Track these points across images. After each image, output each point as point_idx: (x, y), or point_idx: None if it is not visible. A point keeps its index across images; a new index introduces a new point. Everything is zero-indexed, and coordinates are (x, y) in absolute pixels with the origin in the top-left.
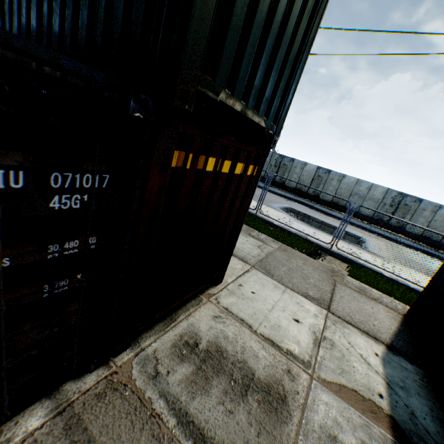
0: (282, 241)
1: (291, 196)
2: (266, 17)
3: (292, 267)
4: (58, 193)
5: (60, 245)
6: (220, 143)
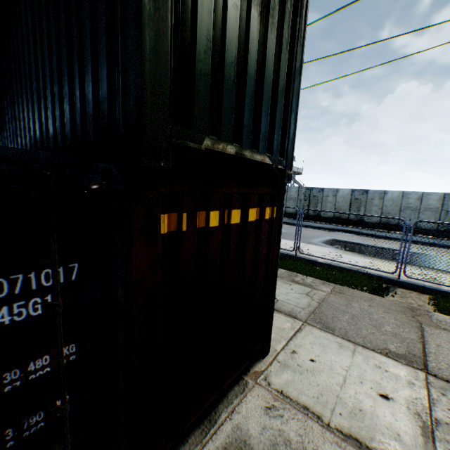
0: (334, 281)
1: (331, 227)
2: (238, 56)
3: (355, 313)
4: (6, 303)
5: (22, 368)
6: (219, 193)
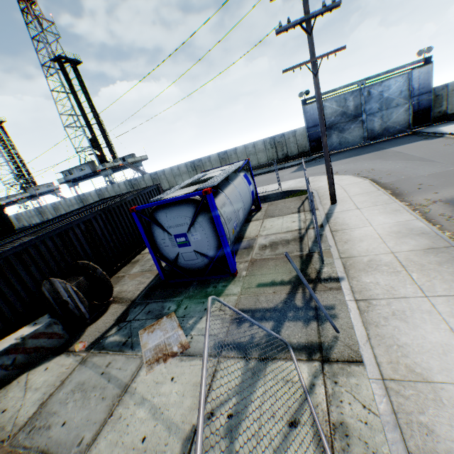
0: None
1: None
2: None
3: None
4: None
5: None
6: None
